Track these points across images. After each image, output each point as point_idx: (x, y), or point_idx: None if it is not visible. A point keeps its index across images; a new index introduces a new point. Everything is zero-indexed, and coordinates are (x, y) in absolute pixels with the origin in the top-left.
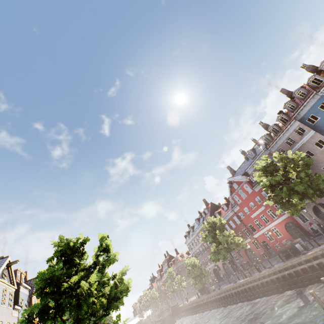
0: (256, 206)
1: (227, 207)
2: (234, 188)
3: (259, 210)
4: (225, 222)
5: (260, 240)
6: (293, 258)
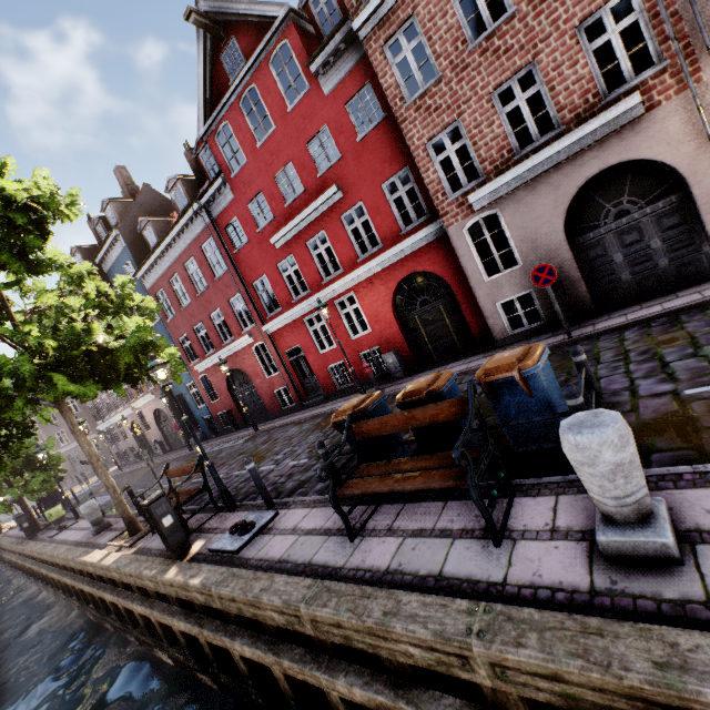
0: (305, 189)
1: (187, 195)
2: (226, 75)
3: (313, 207)
4: (35, 199)
5: (285, 345)
6: (446, 537)
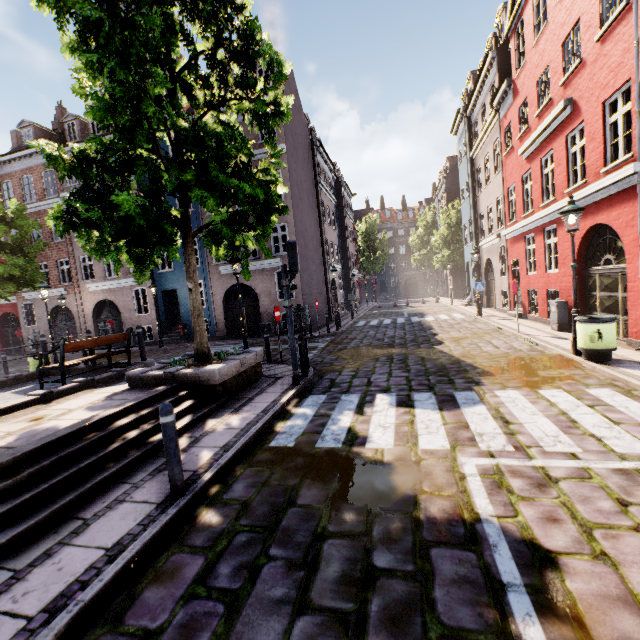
0: None
1: None
2: None
3: None
4: None
5: None
6: None
